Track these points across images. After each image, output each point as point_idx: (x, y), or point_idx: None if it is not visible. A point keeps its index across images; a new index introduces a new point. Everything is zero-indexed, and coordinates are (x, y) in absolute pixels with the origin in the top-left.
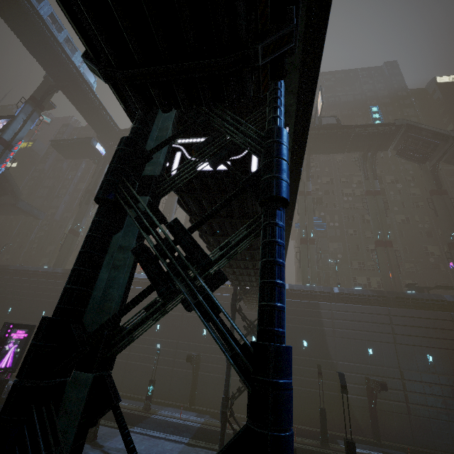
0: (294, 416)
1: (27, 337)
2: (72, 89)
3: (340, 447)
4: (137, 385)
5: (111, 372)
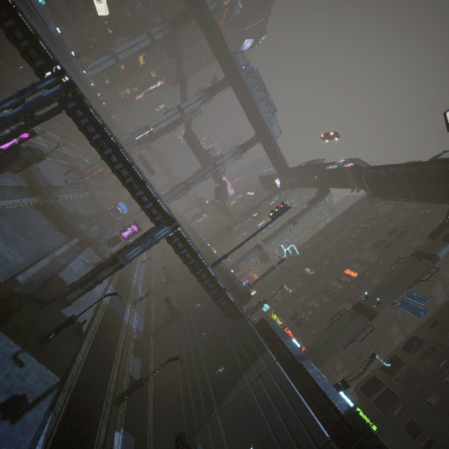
0: (160, 407)
1: (137, 232)
2: (264, 140)
3: (119, 423)
4: (159, 308)
5: (22, 134)
